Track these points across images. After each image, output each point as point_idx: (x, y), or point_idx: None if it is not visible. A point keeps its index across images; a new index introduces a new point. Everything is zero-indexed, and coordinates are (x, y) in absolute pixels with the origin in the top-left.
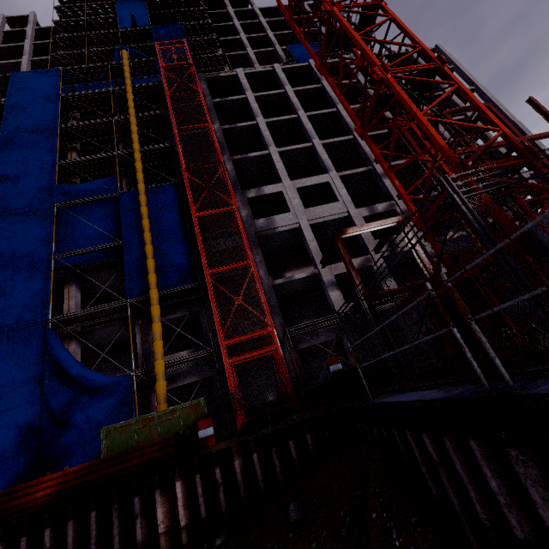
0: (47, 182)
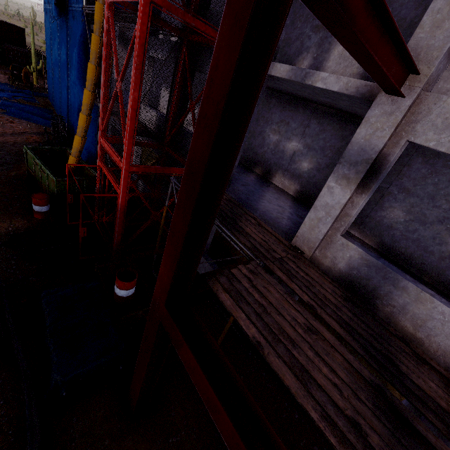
0: None
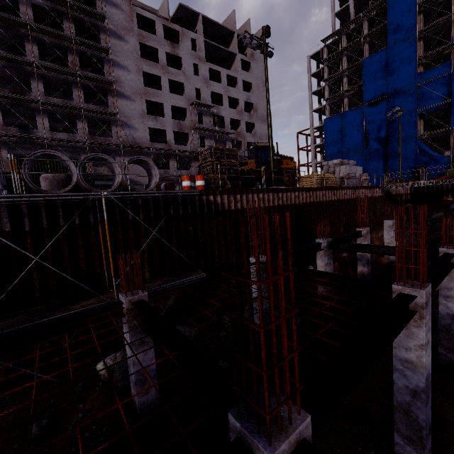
0: (413, 72)
